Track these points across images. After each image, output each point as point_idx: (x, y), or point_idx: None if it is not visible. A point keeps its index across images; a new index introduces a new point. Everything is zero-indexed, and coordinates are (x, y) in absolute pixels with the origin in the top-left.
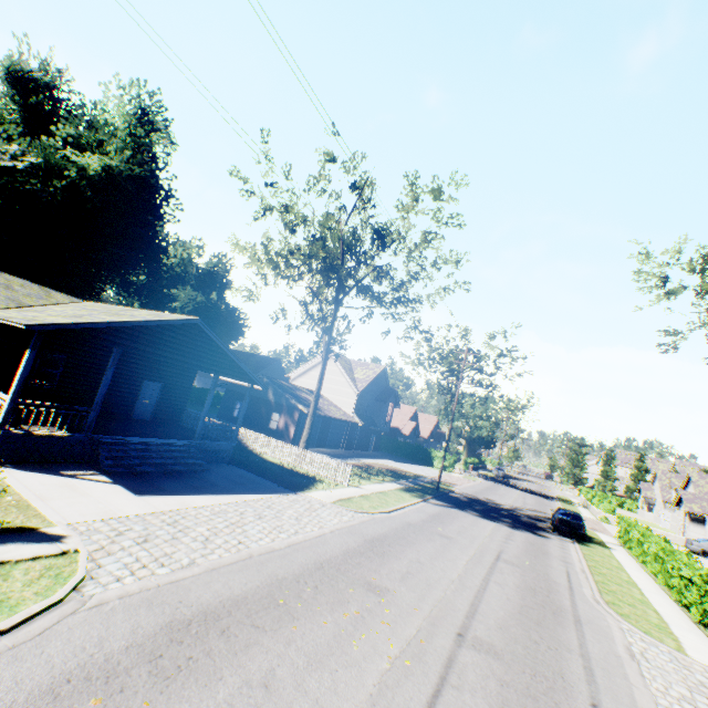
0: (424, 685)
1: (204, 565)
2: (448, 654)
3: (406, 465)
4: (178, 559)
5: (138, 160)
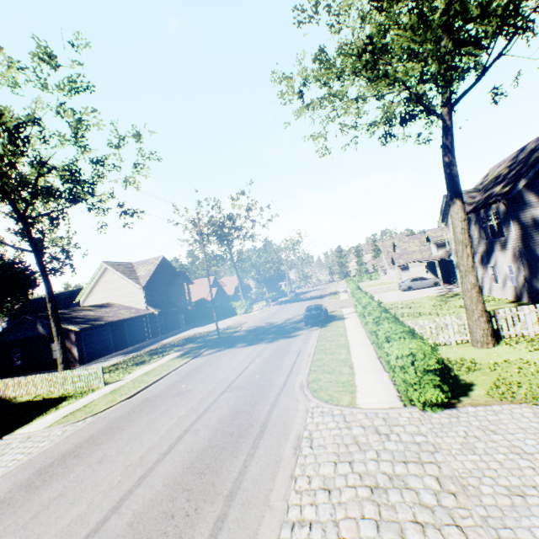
0: None
1: None
2: None
3: (211, 325)
4: None
5: None
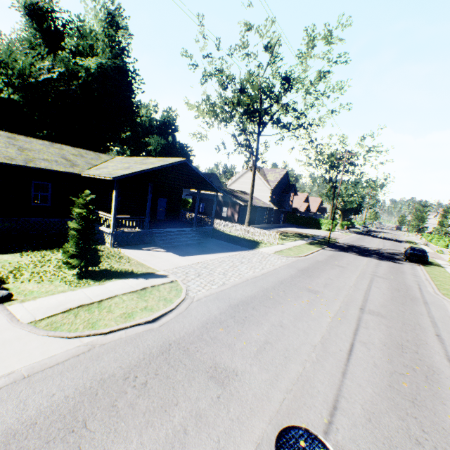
0: (349, 327)
1: (229, 284)
2: (357, 316)
3: (304, 230)
4: (217, 282)
5: (114, 54)
